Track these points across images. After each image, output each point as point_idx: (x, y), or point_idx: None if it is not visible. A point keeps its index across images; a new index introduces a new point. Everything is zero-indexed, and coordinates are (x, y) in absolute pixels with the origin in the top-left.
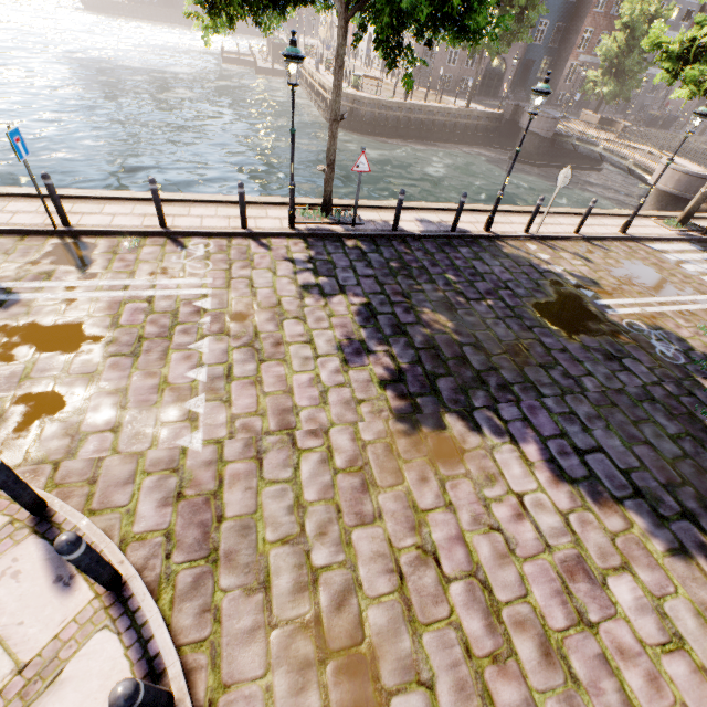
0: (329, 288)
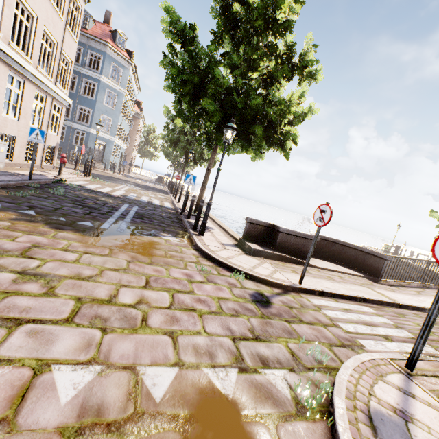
0: (146, 185)
